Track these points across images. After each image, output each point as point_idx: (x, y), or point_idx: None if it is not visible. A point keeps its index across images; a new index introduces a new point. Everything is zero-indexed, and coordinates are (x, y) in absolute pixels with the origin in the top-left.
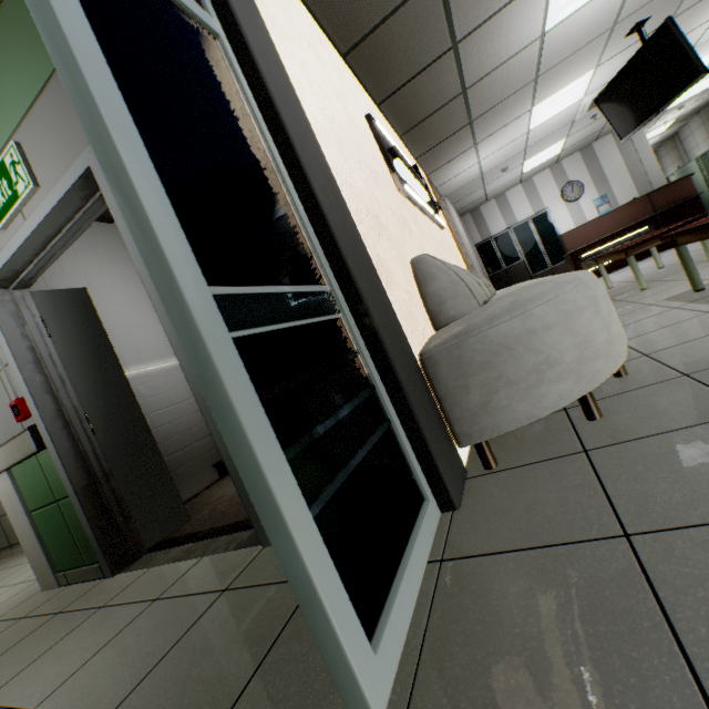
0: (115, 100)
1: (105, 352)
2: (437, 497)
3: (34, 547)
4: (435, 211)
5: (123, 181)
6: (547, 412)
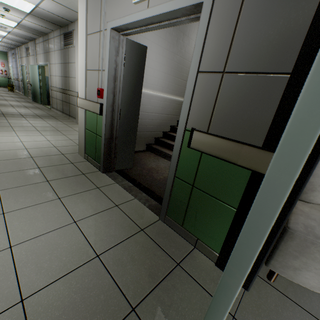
0: None
1: (139, 85)
2: None
3: (82, 140)
4: None
5: (288, 170)
6: None
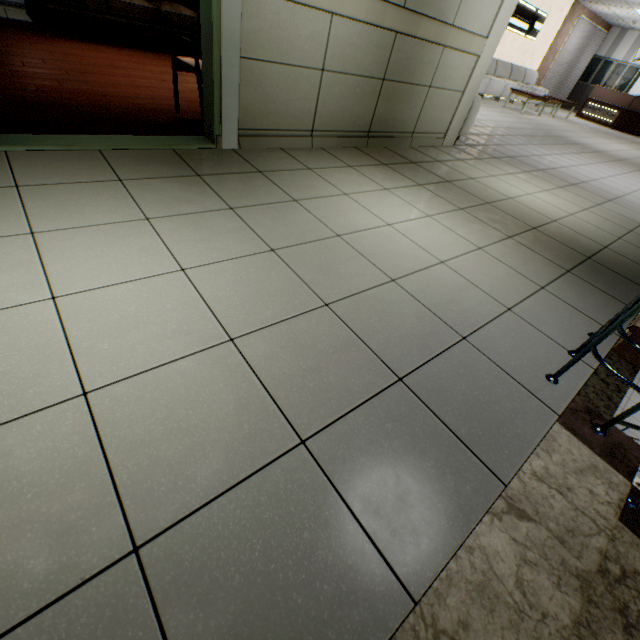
0: None
1: None
2: None
3: None
4: (526, 35)
5: None
6: None
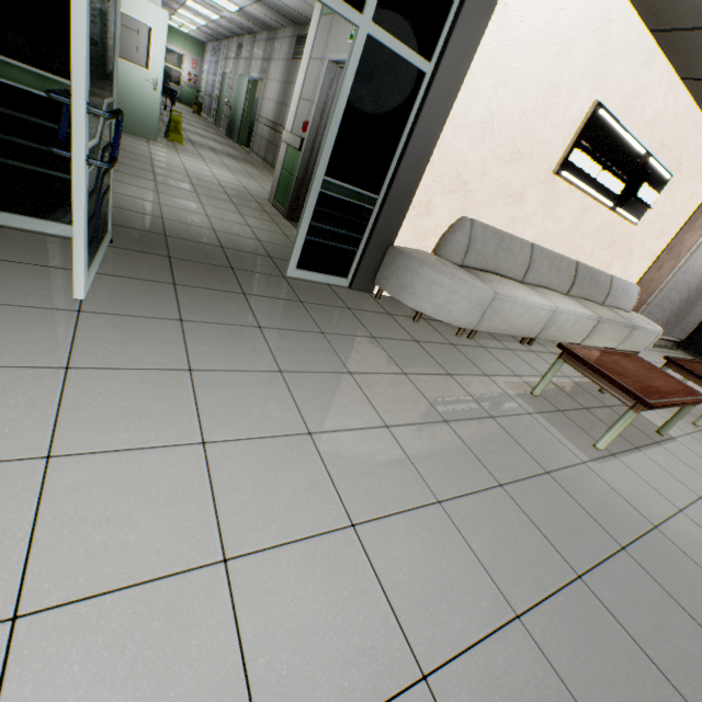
0: (338, 122)
1: None
2: (350, 282)
3: (276, 183)
4: (617, 205)
5: (324, 144)
6: (399, 299)
